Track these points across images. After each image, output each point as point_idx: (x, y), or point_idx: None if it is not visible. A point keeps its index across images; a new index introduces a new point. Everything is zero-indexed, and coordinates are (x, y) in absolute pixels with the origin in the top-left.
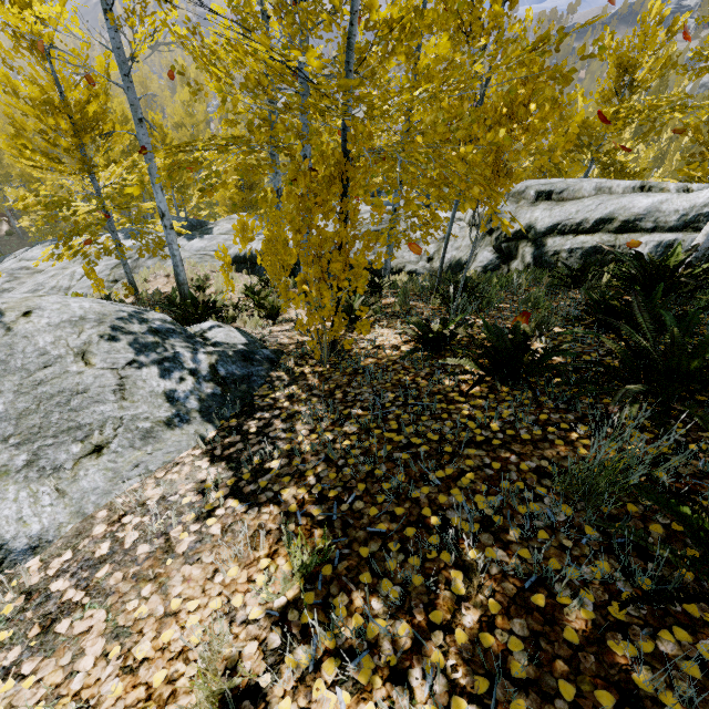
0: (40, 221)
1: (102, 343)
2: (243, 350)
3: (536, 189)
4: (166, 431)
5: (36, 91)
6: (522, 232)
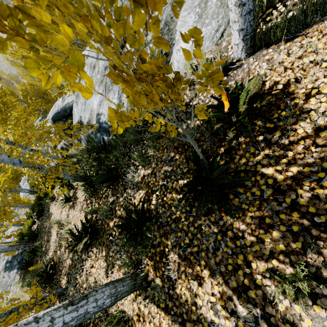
0: None
1: (4, 273)
2: (21, 253)
3: None
4: (16, 277)
5: None
6: (54, 147)
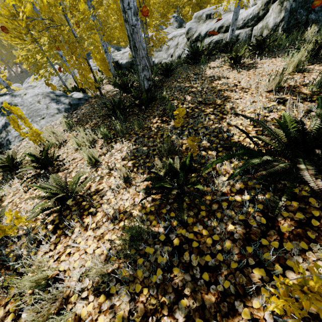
0: (26, 65)
1: (43, 99)
2: (79, 98)
3: (206, 14)
4: (56, 115)
5: (6, 12)
6: (197, 37)
